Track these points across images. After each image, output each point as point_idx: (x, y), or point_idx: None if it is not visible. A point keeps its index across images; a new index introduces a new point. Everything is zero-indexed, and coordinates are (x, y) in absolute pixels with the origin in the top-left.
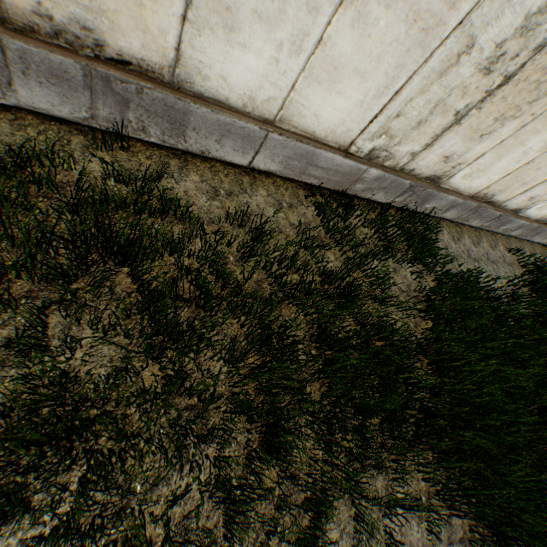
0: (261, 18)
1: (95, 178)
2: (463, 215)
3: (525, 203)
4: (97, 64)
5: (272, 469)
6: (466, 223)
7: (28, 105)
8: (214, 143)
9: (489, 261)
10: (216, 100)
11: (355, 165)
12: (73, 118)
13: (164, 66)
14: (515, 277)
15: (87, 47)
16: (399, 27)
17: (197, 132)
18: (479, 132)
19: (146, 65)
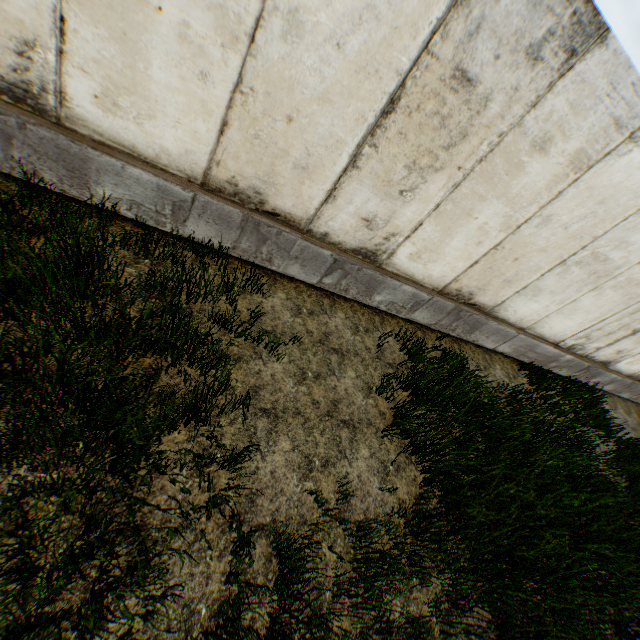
0: (551, 292)
1: (469, 367)
2: (617, 389)
3: None
4: (461, 304)
5: None
6: (617, 395)
7: (411, 318)
8: (484, 337)
9: None
10: (502, 319)
11: (557, 352)
12: (425, 323)
13: (491, 306)
14: None
15: (463, 299)
16: (615, 297)
17: (480, 332)
18: None
19: (482, 305)
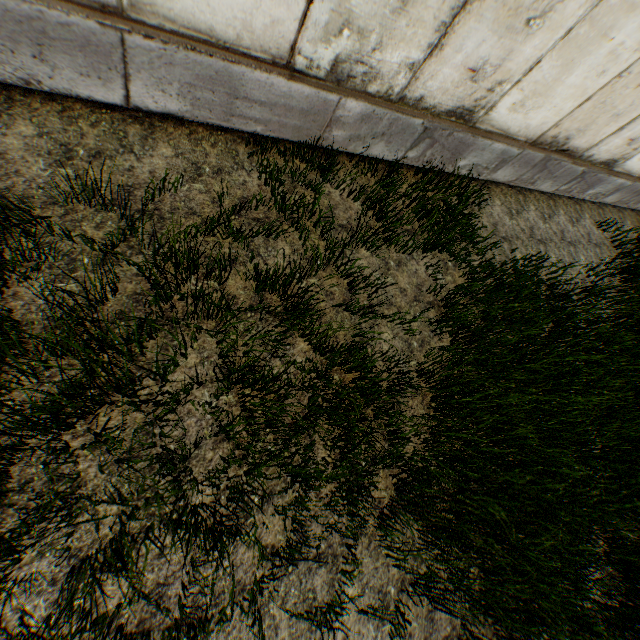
0: None
1: None
2: (525, 175)
3: (622, 151)
4: None
5: (121, 583)
6: (532, 187)
7: None
8: (36, 62)
9: (564, 243)
10: None
11: (315, 94)
12: None
13: None
14: (603, 263)
15: None
16: None
17: None
18: (524, 15)
19: None
